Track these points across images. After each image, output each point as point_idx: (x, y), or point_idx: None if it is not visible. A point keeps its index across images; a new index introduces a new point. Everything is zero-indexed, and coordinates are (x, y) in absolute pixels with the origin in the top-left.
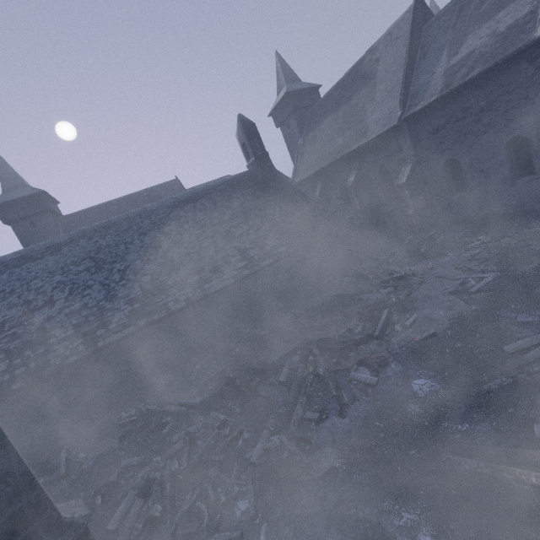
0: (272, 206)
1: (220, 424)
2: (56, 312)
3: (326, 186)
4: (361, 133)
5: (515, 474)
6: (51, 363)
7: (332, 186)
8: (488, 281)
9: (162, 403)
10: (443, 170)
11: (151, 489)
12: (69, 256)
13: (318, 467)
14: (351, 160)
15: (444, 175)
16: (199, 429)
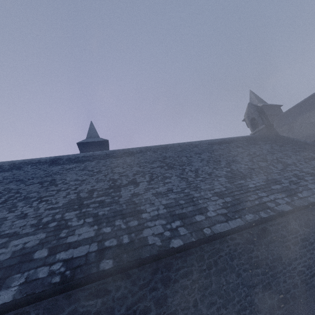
0: (303, 151)
1: None
2: (141, 190)
3: None
4: None
5: None
6: (149, 241)
7: None
8: None
9: None
10: None
11: None
12: (141, 158)
13: None
14: None
15: None
16: None
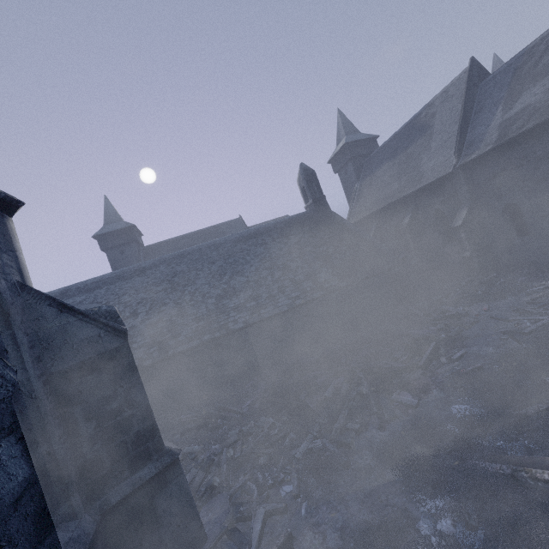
0: (327, 243)
1: (270, 426)
2: (138, 323)
3: (380, 227)
4: (416, 179)
5: (531, 473)
6: None
7: (386, 228)
8: (544, 323)
9: (218, 409)
10: (502, 214)
11: (210, 469)
12: (151, 278)
13: (355, 466)
14: (406, 204)
15: (503, 219)
16: (252, 427)
